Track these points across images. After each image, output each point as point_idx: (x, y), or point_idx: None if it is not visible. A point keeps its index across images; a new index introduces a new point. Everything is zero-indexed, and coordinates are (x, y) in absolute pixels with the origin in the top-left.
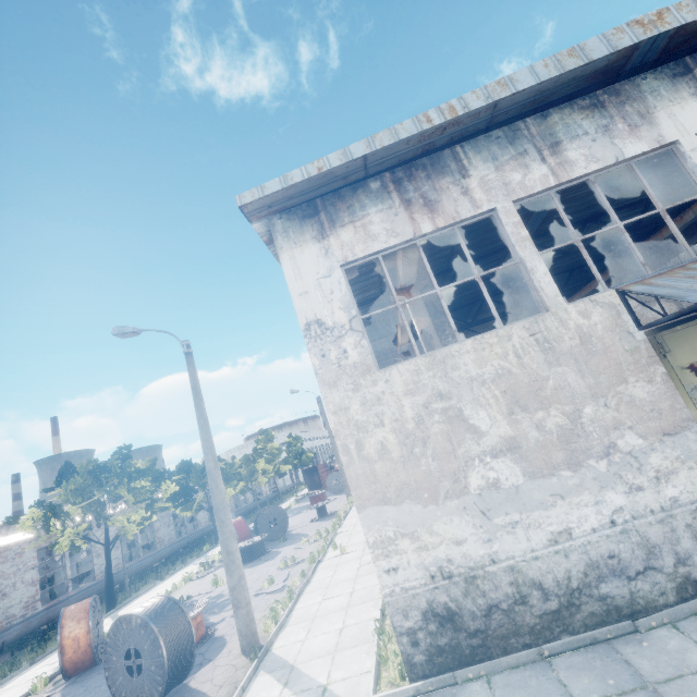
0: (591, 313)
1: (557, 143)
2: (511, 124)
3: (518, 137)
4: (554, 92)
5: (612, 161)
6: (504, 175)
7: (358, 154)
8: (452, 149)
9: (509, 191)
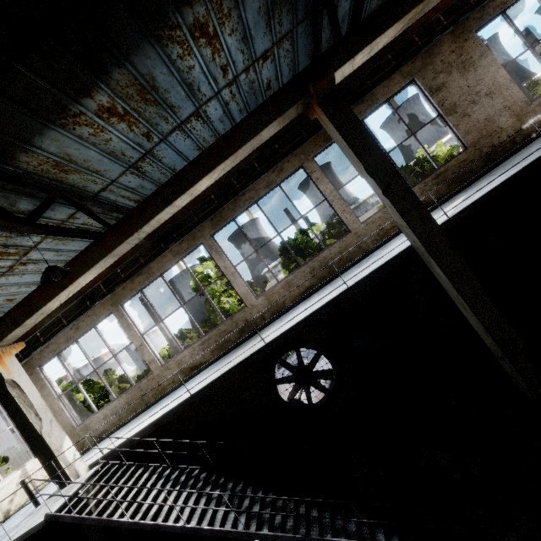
0: None
1: None
2: None
3: None
4: None
5: None
6: None
7: None
8: None
9: None
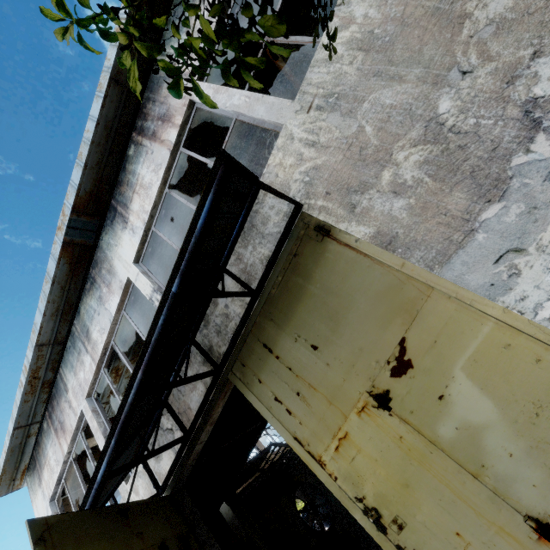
0: (138, 486)
1: (88, 330)
2: (71, 332)
3: (75, 340)
4: (67, 299)
5: (109, 325)
6: (78, 378)
7: (11, 430)
8: (59, 373)
9: (82, 390)
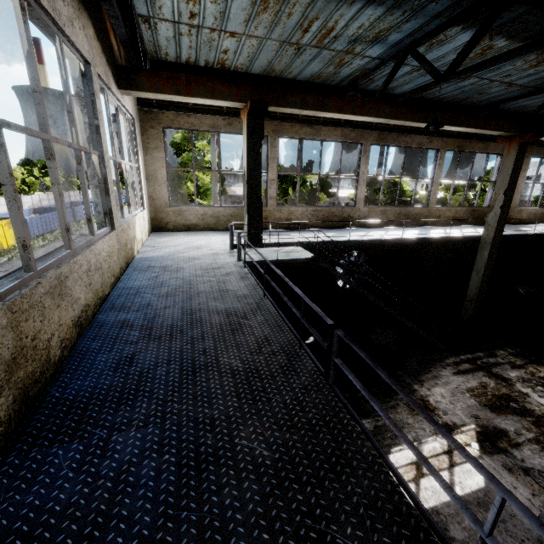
0: None
1: None
2: None
3: None
4: None
5: None
6: None
7: None
8: None
9: None
